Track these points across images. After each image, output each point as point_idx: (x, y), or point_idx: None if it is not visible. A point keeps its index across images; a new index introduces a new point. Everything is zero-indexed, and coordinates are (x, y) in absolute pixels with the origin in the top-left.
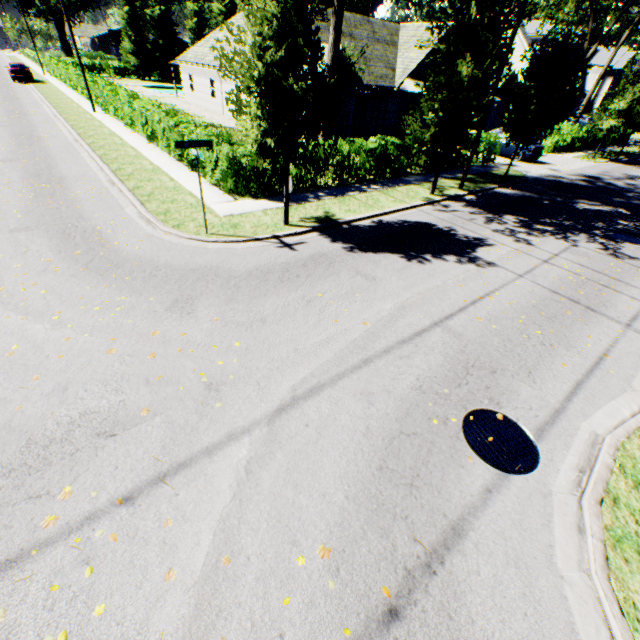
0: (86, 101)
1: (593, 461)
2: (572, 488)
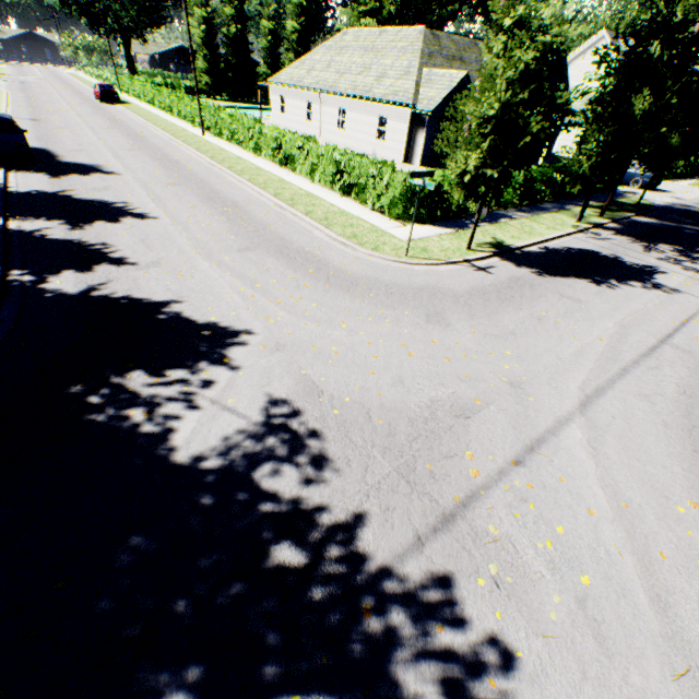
0: (184, 123)
1: None
2: None
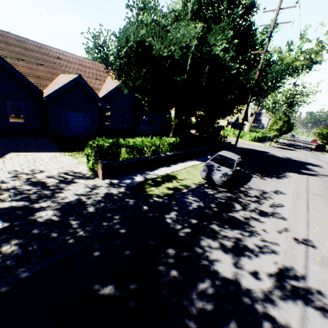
0: None
1: None
2: None
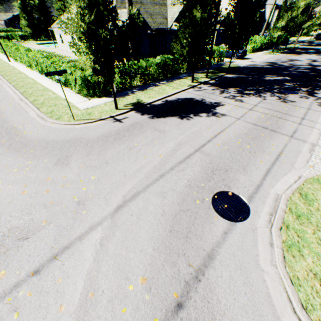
0: (5, 56)
1: (276, 208)
2: (267, 224)
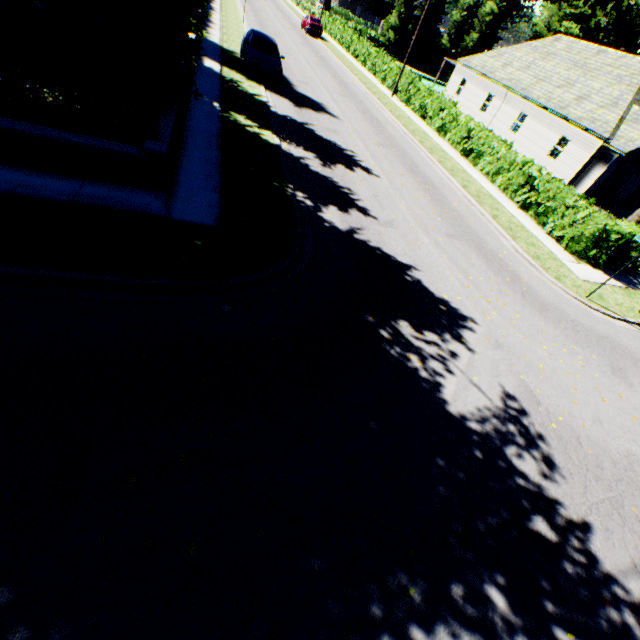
0: (373, 77)
1: None
2: None
